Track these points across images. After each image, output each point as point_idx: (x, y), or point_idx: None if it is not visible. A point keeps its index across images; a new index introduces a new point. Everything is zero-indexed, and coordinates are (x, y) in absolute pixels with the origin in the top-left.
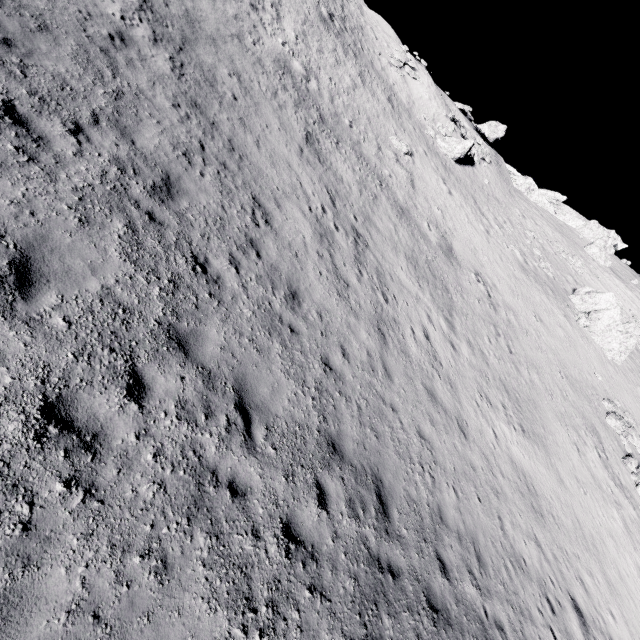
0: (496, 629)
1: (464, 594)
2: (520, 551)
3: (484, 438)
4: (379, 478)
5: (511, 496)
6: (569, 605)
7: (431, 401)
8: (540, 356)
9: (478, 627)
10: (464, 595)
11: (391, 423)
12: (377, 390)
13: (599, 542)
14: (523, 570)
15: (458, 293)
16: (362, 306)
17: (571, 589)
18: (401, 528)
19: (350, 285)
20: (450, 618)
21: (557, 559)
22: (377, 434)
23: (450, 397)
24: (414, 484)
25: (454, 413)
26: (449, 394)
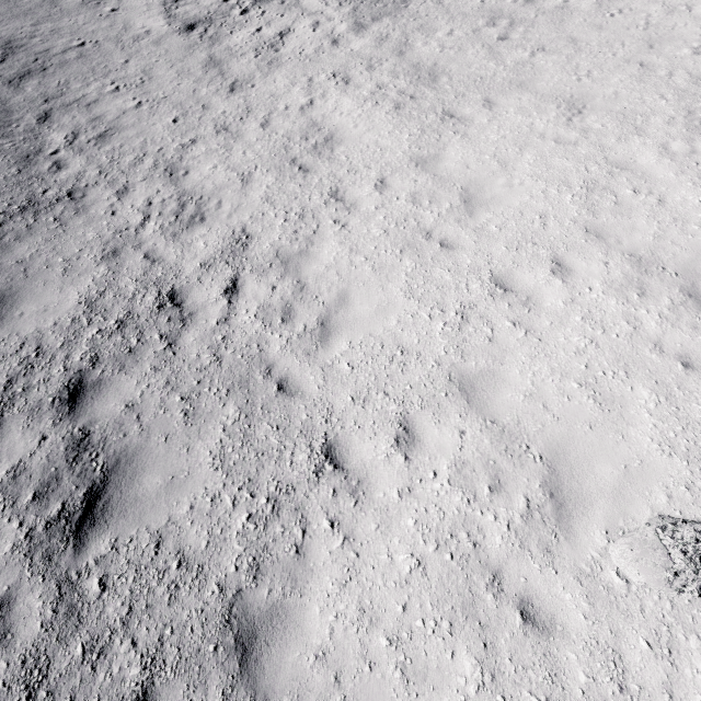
0: (52, 163)
1: (46, 135)
2: (191, 167)
3: (274, 100)
4: (46, 68)
5: (252, 140)
6: (224, 231)
7: (205, 65)
8: (627, 34)
9: (30, 149)
10: (45, 135)
11: (112, 59)
12: (125, 45)
13: (454, 236)
14: (171, 175)
15: (432, 1)
16: (190, 14)
17: (258, 229)
18: (29, 87)
19: (192, 5)
20: (5, 128)
21: (272, 203)
22: (82, 57)
23: (252, 69)
24: (85, 85)
25: (239, 77)
26: (254, 67)
